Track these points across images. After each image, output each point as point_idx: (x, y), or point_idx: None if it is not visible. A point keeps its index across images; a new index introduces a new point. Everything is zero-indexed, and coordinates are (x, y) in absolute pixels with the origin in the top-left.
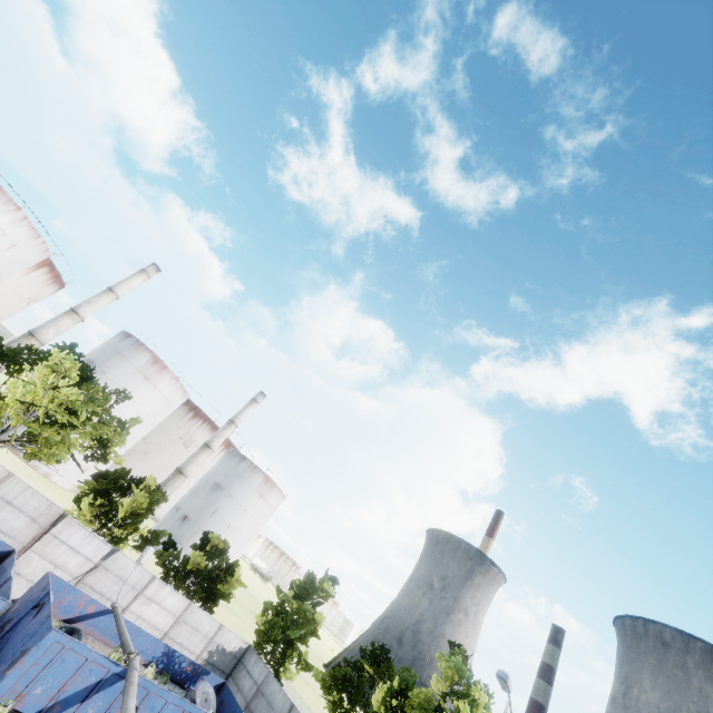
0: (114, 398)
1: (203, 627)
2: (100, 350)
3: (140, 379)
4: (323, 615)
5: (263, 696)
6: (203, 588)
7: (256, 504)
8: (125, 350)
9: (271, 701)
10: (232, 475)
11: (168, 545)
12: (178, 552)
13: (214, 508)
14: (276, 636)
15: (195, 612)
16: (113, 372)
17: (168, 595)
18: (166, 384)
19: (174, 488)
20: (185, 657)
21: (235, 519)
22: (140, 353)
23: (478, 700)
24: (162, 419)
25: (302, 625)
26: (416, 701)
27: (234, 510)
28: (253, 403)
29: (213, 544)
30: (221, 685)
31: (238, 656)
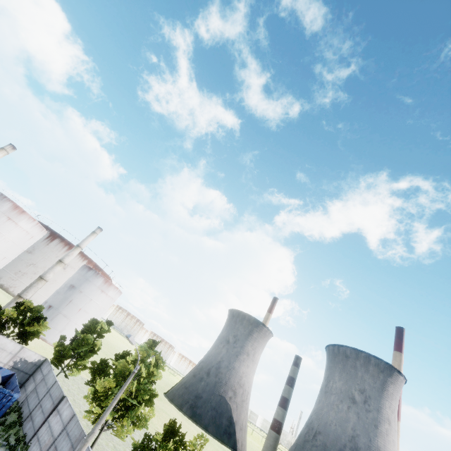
0: None
1: (8, 348)
2: None
3: (5, 219)
4: (100, 341)
5: (44, 381)
6: (20, 331)
7: (99, 296)
8: None
9: (47, 382)
10: (82, 279)
11: None
12: (2, 311)
13: (69, 300)
14: (67, 354)
15: (1, 339)
16: None
17: None
18: (25, 222)
19: (37, 288)
20: None
21: (84, 306)
22: (4, 203)
23: (152, 363)
24: (27, 245)
25: (83, 346)
26: (119, 368)
27: (83, 300)
28: (93, 234)
29: (26, 305)
30: (12, 375)
31: (38, 365)
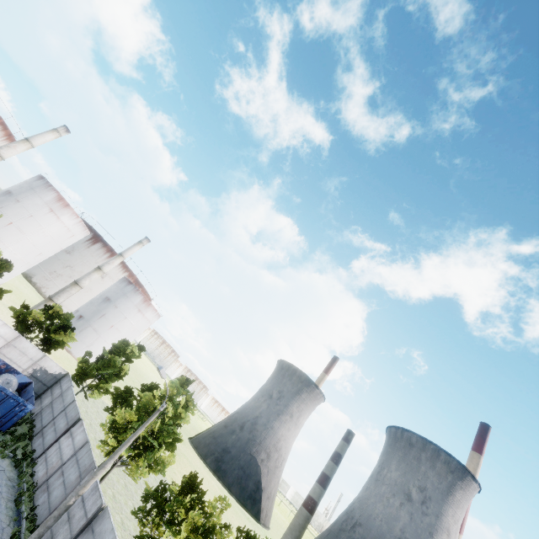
0: (24, 220)
1: (29, 353)
2: (19, 185)
3: (47, 210)
4: (128, 366)
5: (62, 397)
6: (45, 337)
7: (135, 315)
8: (37, 187)
9: (64, 399)
10: (119, 293)
11: (24, 307)
12: (29, 311)
13: (102, 313)
14: (91, 372)
15: (23, 342)
16: (25, 202)
17: (1, 326)
18: (68, 218)
19: (70, 293)
20: (0, 359)
21: (117, 323)
22: (49, 192)
23: (182, 404)
24: (66, 244)
25: (108, 368)
26: (144, 401)
27: (117, 317)
28: (139, 244)
29: (55, 310)
30: (29, 383)
31: (58, 378)
